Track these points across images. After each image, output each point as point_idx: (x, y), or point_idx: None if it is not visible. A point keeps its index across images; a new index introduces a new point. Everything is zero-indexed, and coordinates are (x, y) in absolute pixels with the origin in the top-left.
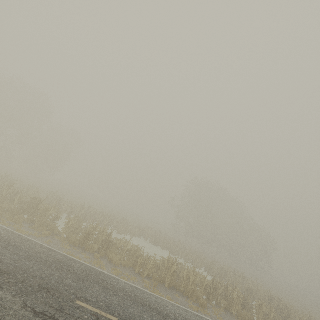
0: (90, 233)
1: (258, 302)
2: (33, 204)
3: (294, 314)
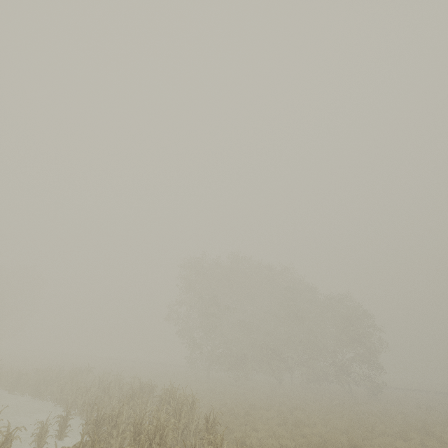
0: None
1: None
2: None
3: (69, 447)
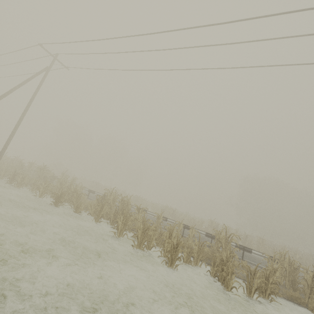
0: (164, 209)
1: (281, 247)
2: (135, 199)
3: None
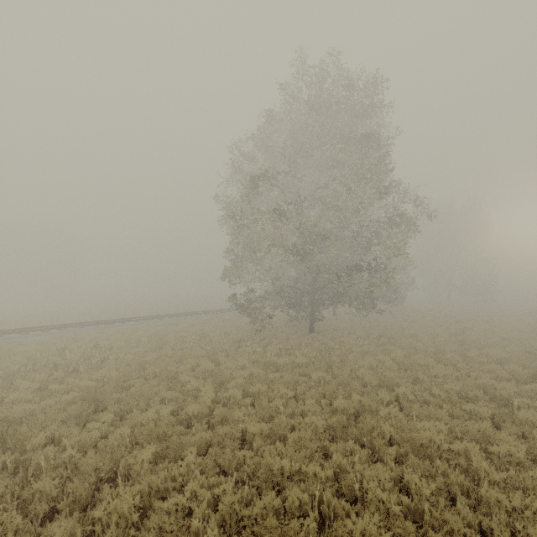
0: None
1: None
2: None
3: None
